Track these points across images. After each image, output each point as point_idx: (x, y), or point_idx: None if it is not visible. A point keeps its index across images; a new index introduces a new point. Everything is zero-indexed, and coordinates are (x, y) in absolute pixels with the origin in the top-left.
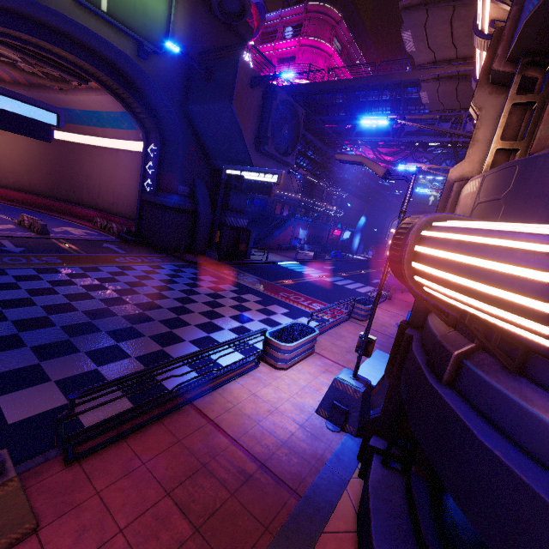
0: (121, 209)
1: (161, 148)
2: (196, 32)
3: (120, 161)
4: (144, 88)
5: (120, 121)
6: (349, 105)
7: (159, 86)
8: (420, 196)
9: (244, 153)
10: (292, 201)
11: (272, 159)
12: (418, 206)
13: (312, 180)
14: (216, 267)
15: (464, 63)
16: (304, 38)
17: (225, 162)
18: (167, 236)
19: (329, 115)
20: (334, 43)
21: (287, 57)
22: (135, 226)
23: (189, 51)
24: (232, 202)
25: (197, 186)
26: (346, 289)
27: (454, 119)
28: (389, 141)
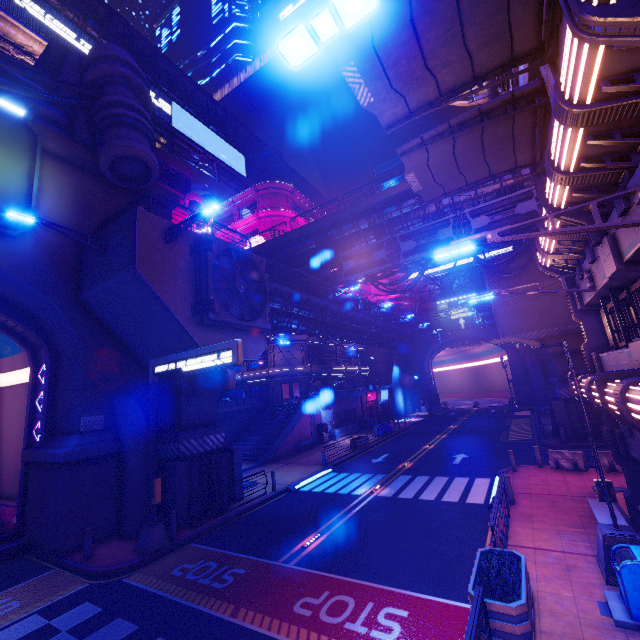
0: (5, 484)
1: (54, 366)
2: (89, 206)
3: (6, 404)
4: (4, 289)
5: (0, 346)
6: (326, 247)
7: (23, 278)
8: (448, 322)
9: (180, 333)
10: (300, 376)
11: (233, 331)
12: (451, 334)
13: (318, 343)
14: (160, 561)
15: (455, 97)
16: (262, 211)
17: (160, 356)
18: (60, 522)
19: (307, 264)
20: (294, 209)
21: (250, 232)
22: (17, 513)
23: (78, 228)
24: (188, 413)
25: (119, 407)
26: (427, 506)
27: (453, 222)
28: (389, 268)
